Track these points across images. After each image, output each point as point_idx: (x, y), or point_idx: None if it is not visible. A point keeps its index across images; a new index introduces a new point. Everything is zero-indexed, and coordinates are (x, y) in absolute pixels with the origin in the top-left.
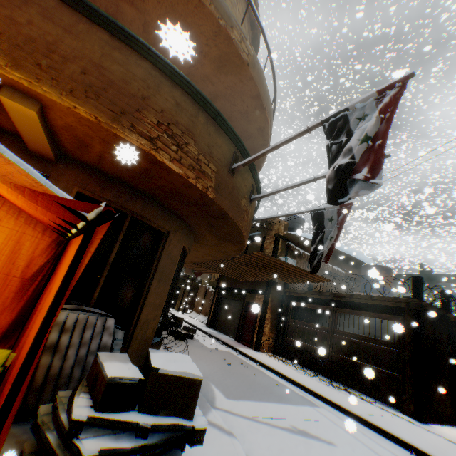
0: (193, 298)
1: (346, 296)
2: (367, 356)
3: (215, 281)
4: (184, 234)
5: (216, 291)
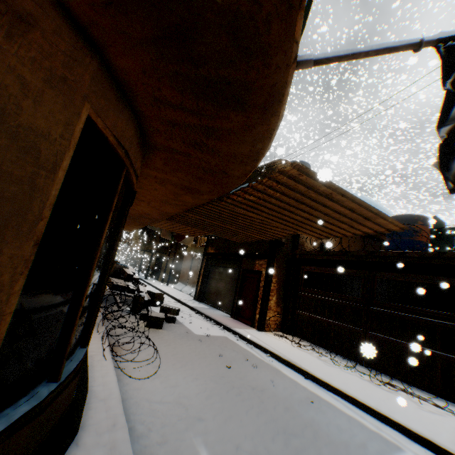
0: (178, 268)
1: (392, 255)
2: (431, 339)
3: (202, 247)
4: (82, 71)
5: (204, 259)
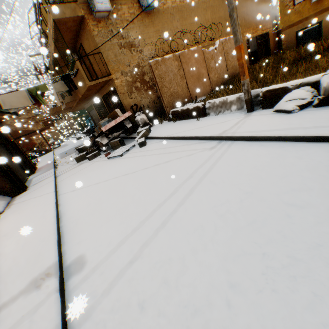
0: None
1: None
2: None
3: None
4: None
5: None
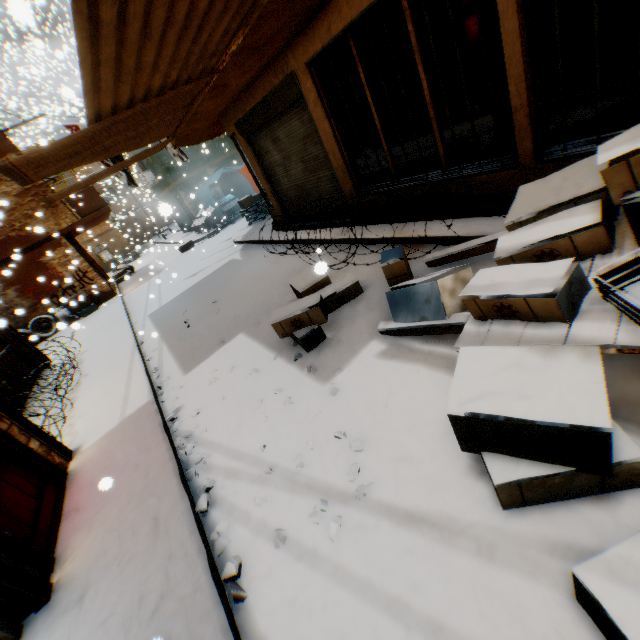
0: None
1: None
2: None
3: None
4: None
5: None
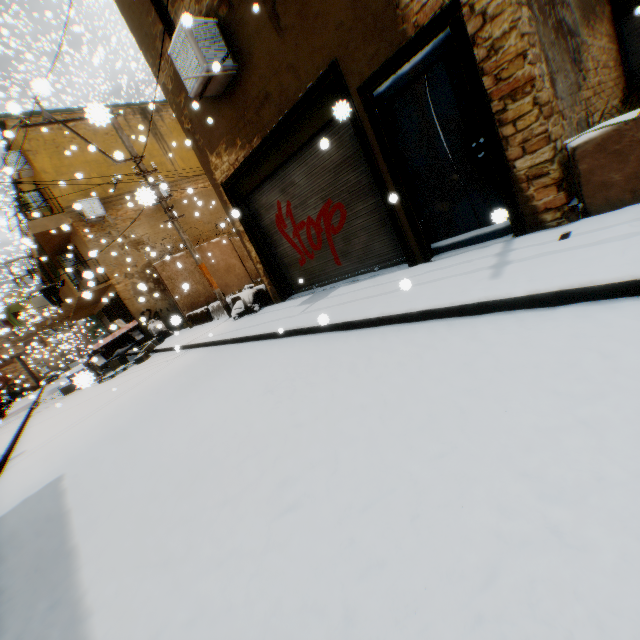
0: None
1: None
2: None
3: None
4: None
5: None
